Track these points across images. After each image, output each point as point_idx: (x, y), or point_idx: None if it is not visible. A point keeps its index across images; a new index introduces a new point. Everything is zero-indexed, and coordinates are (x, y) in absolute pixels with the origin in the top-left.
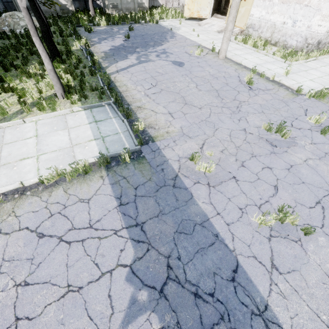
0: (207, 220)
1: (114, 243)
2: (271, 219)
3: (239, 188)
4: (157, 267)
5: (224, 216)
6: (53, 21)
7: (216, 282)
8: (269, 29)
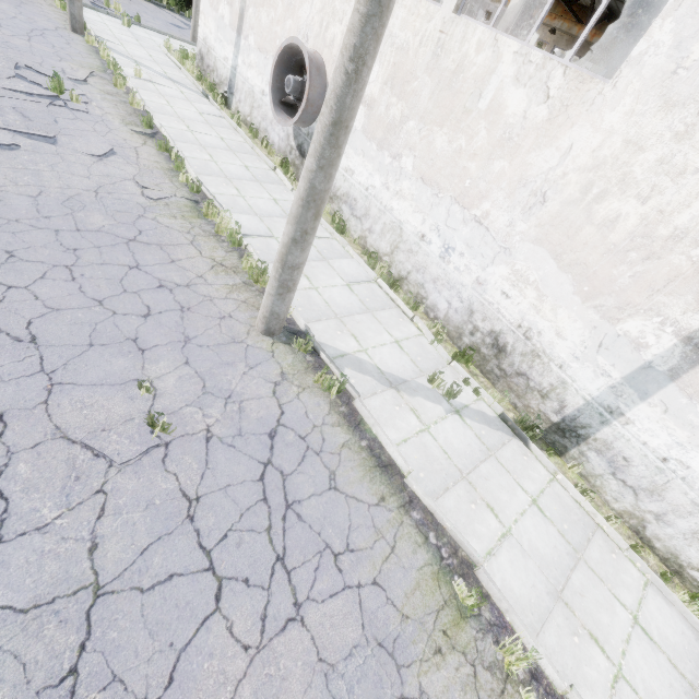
0: None
1: None
2: None
3: None
4: None
5: None
6: None
7: None
8: None
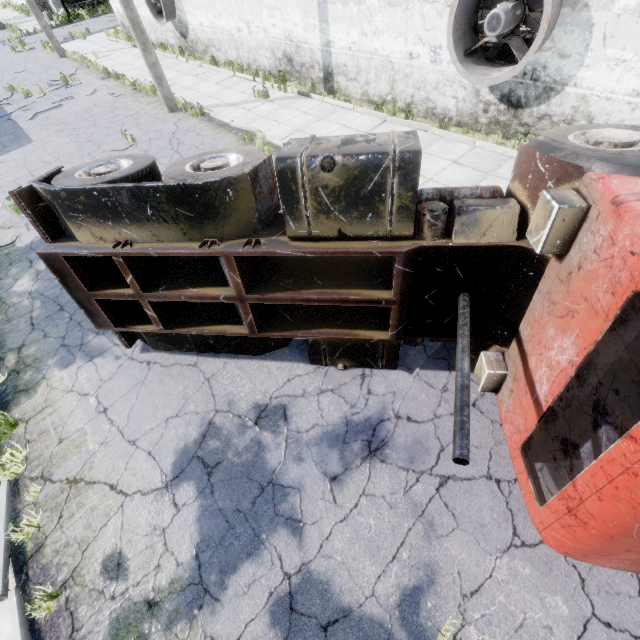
0: None
1: None
2: None
3: None
4: None
5: None
6: None
7: None
8: None
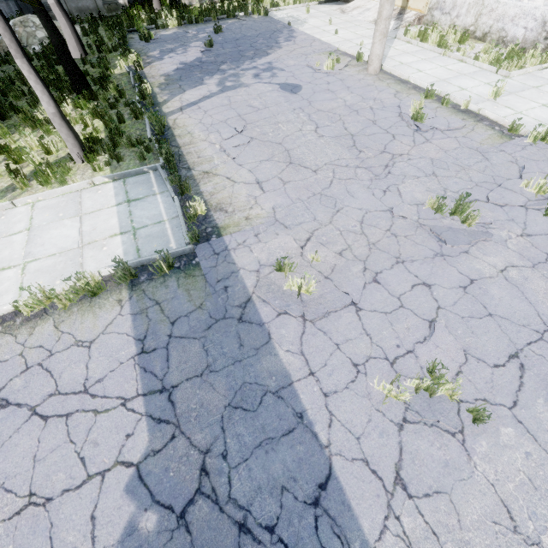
0: (288, 386)
1: (118, 423)
2: (411, 388)
3: (360, 325)
4: (182, 469)
5: (322, 379)
6: (91, 27)
7: (282, 506)
8: (471, 8)
